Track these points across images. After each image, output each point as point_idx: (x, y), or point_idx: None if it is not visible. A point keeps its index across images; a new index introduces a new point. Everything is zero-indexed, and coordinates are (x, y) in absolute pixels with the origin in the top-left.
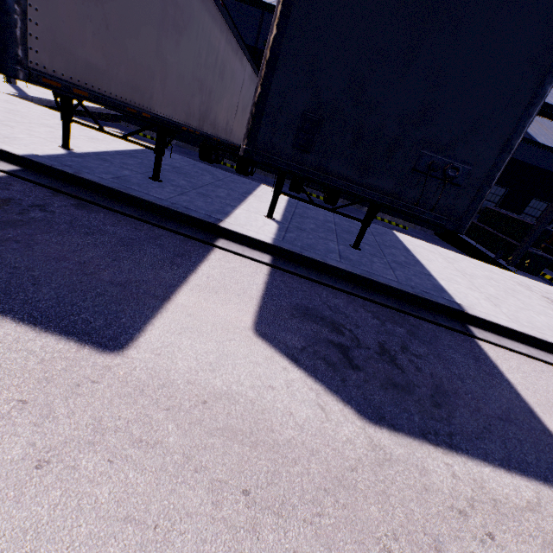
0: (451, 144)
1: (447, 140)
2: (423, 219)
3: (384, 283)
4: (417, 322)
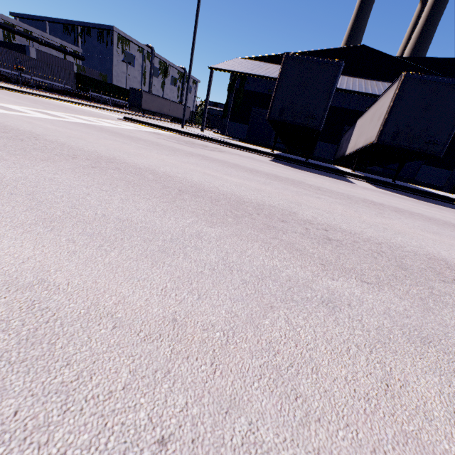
0: (434, 135)
1: (433, 134)
2: (428, 154)
3: (411, 188)
4: (428, 198)
